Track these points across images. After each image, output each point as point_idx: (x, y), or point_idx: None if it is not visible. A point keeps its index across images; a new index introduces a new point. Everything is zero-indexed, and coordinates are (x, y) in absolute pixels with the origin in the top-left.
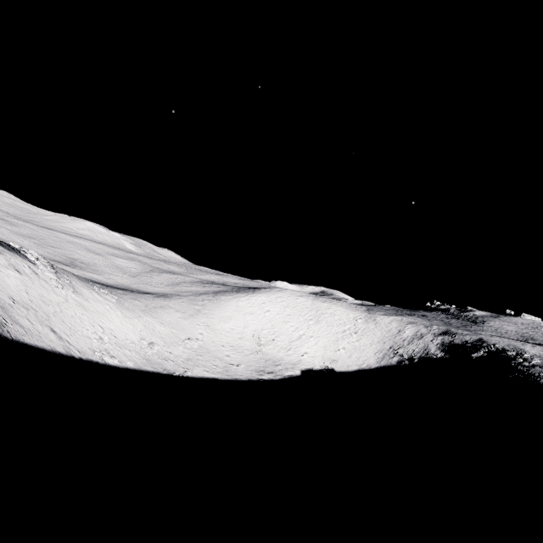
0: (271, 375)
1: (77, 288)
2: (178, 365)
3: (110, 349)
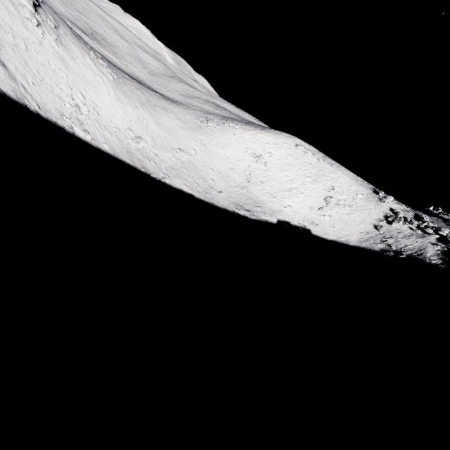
0: (247, 213)
1: (64, 39)
2: (160, 169)
3: (86, 123)
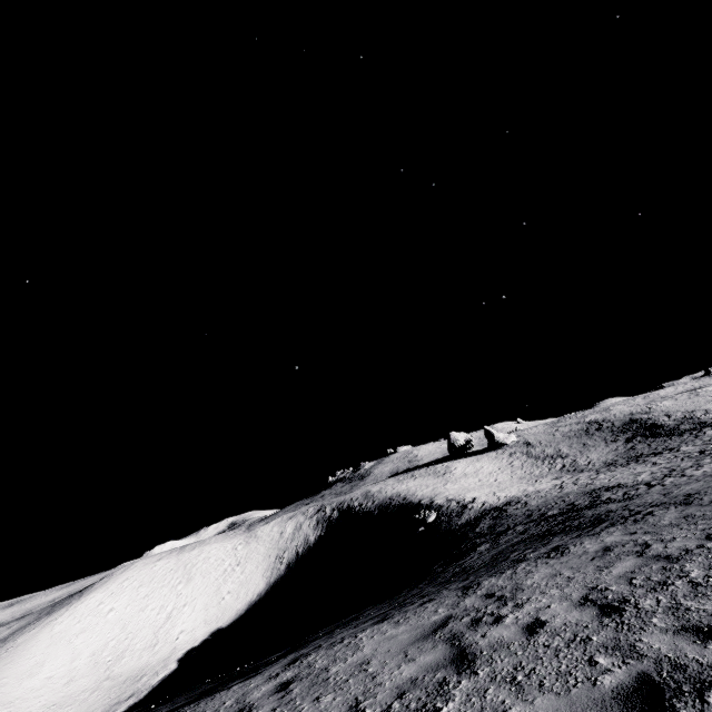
0: (131, 700)
1: None
2: None
3: None
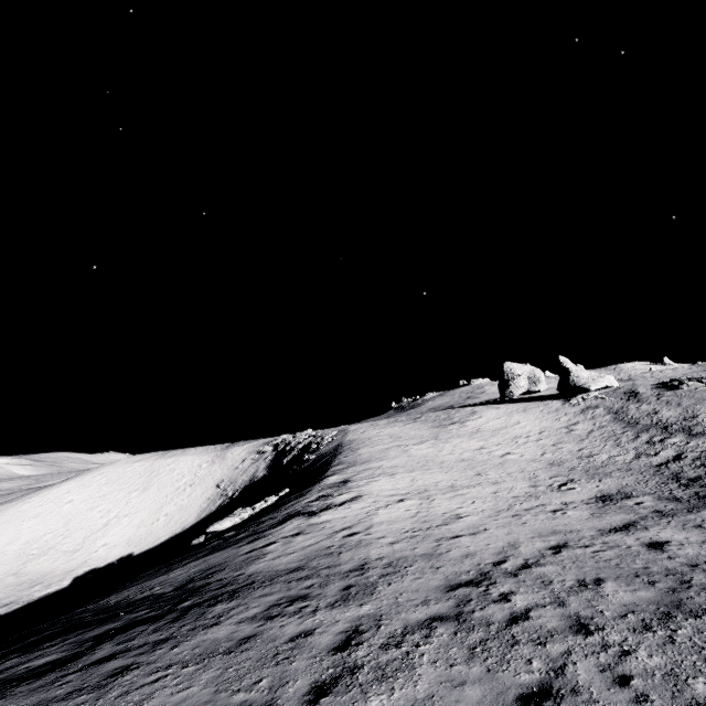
0: (2, 609)
1: None
2: None
3: None
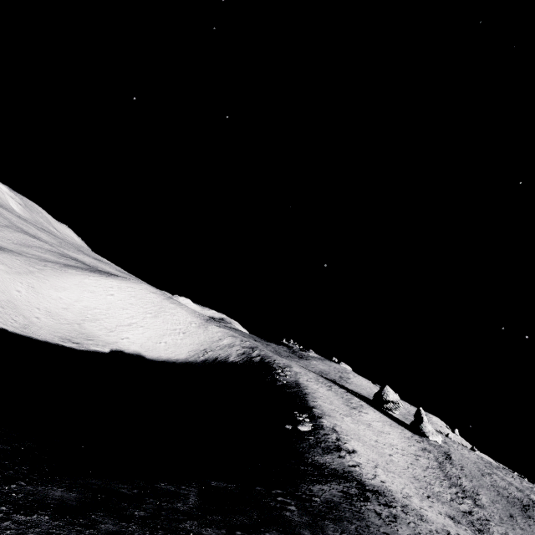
0: (75, 345)
1: None
2: None
3: None
